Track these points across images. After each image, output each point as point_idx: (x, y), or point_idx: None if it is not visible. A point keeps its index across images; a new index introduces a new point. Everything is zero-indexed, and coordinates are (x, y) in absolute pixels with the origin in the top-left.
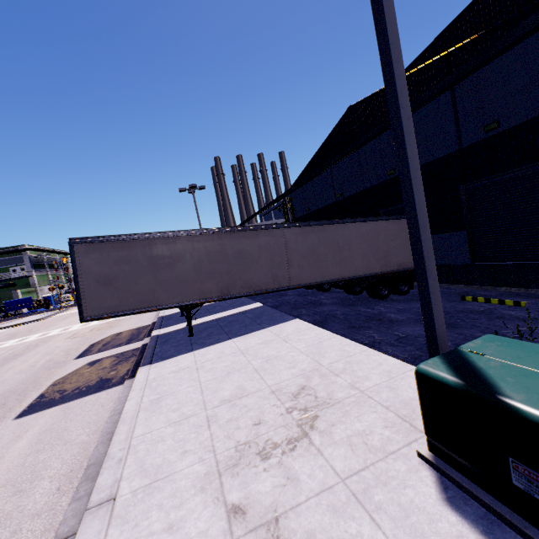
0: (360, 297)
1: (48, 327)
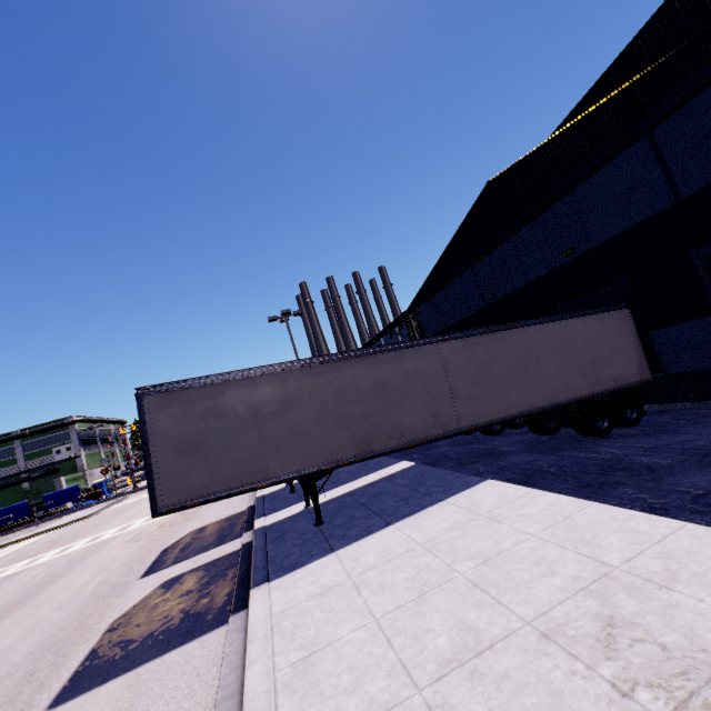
0: (559, 437)
1: (100, 526)
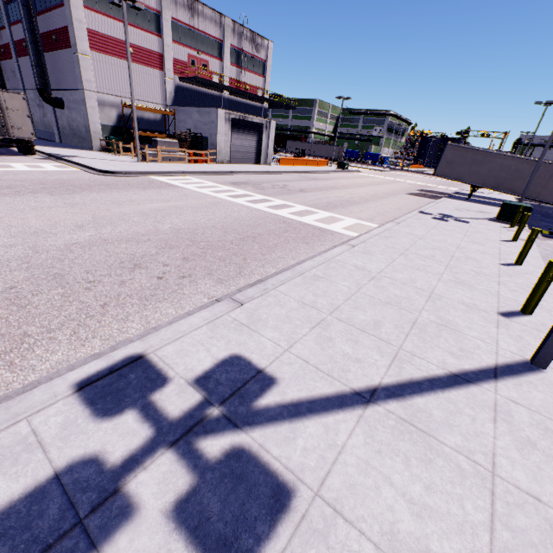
0: None
1: (393, 177)
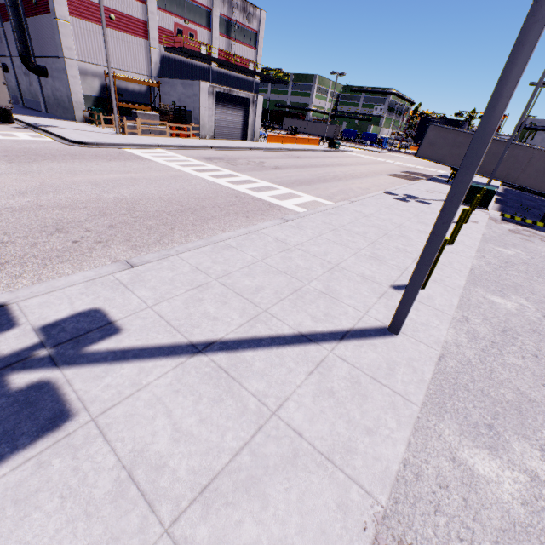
0: None
1: (385, 158)
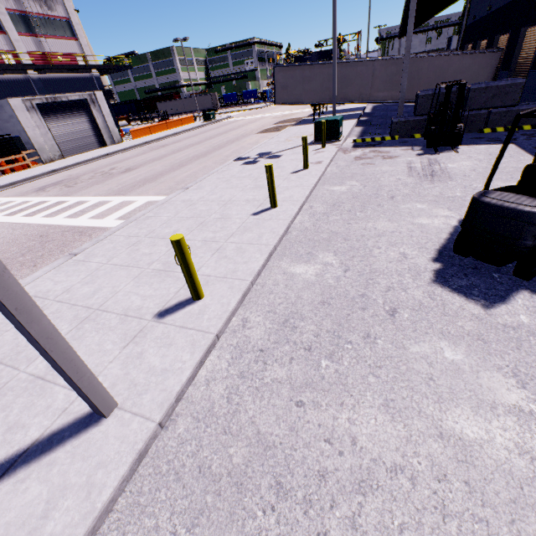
0: None
1: (264, 112)
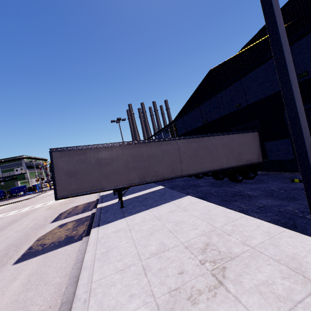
0: (223, 181)
1: (34, 202)
